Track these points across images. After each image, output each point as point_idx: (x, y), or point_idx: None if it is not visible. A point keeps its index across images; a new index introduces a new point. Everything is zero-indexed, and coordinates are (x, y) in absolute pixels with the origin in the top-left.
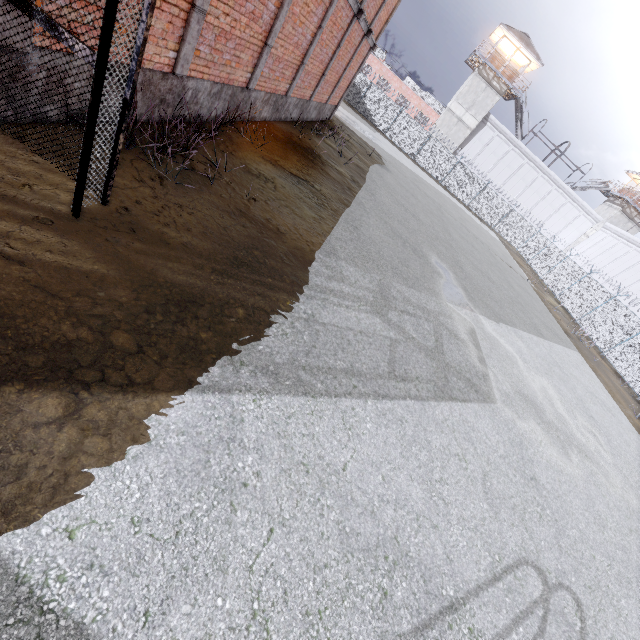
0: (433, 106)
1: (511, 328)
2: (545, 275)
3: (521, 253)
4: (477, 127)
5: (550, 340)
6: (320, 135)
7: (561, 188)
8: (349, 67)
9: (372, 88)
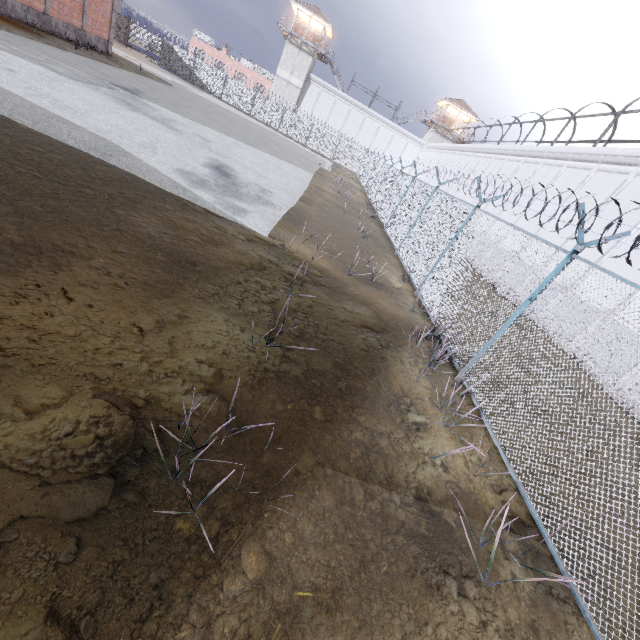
0: (265, 75)
1: (193, 121)
2: (361, 176)
3: (357, 174)
4: (305, 86)
5: (262, 151)
6: (71, 43)
7: (386, 123)
8: (92, 2)
9: (198, 62)
